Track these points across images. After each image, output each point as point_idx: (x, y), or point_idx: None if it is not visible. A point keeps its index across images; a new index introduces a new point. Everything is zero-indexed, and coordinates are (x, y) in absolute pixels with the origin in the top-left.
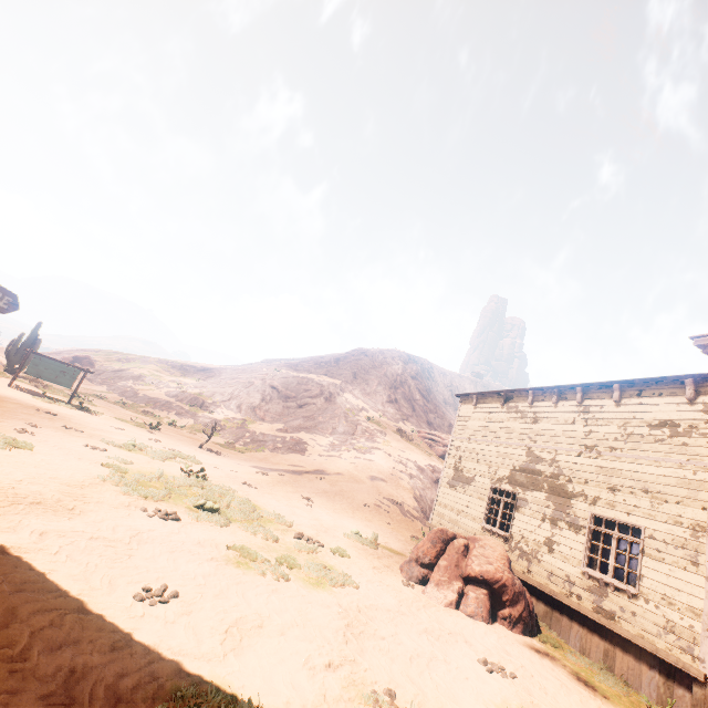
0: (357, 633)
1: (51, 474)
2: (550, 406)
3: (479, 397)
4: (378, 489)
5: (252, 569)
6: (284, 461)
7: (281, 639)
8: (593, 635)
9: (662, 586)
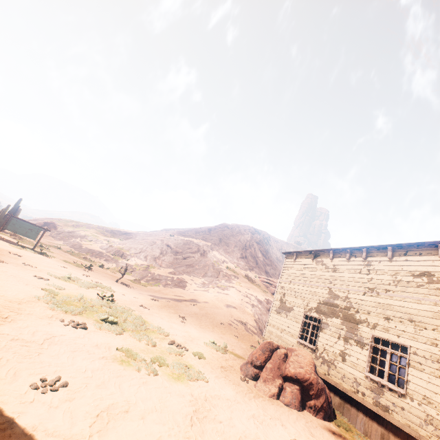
0: (201, 417)
1: (0, 293)
2: (344, 261)
3: (298, 254)
4: (231, 313)
5: (132, 366)
6: (171, 293)
7: (140, 423)
8: (373, 422)
9: (423, 389)
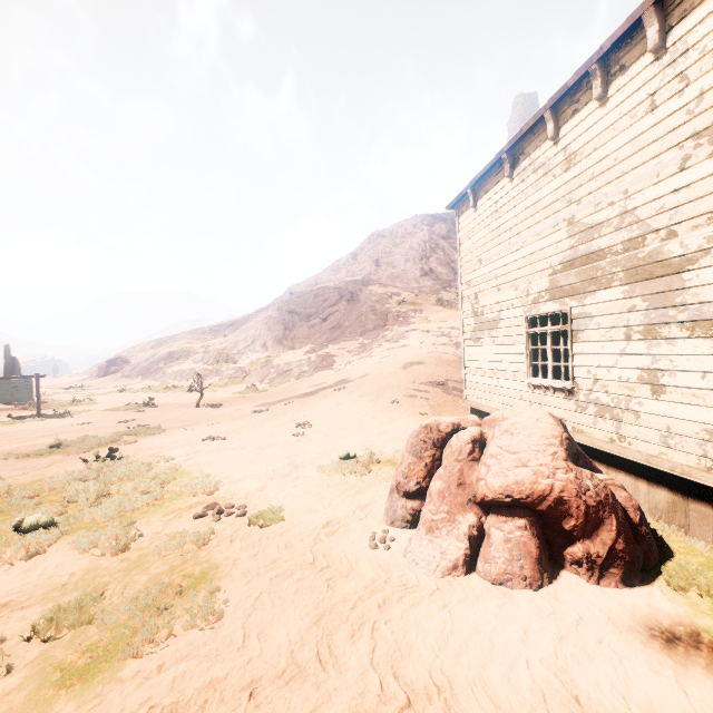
0: None
1: None
2: (592, 112)
3: (476, 190)
4: (412, 376)
5: None
6: (306, 385)
7: None
8: None
9: None
